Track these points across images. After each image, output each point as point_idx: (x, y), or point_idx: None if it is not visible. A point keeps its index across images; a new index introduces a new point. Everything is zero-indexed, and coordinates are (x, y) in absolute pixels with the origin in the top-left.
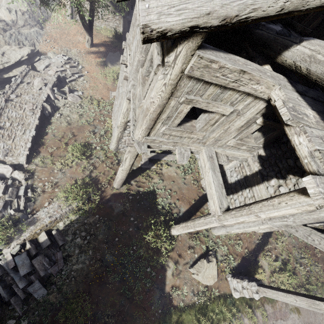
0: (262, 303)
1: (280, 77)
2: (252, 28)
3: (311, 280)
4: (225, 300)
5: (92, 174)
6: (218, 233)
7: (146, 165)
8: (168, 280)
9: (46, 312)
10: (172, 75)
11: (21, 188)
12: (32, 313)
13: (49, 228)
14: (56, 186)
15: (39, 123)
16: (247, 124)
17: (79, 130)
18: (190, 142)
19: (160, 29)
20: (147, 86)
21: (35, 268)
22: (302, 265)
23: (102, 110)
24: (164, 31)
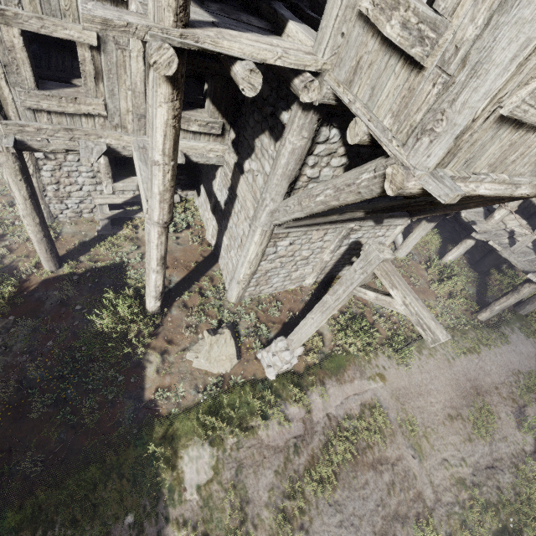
0: (320, 377)
1: None
2: None
3: (400, 332)
4: (254, 386)
5: (4, 261)
6: (233, 294)
7: (107, 230)
8: (150, 382)
9: None
10: None
11: None
12: None
13: None
14: None
15: None
16: None
17: None
18: (97, 129)
19: None
20: None
21: None
22: (384, 314)
23: None
24: None
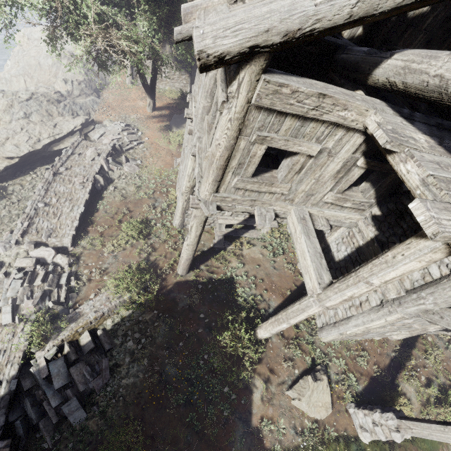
0: None
1: (376, 101)
2: (336, 54)
3: None
4: (348, 445)
5: (150, 257)
6: (328, 337)
7: (220, 244)
8: (256, 408)
9: (84, 444)
10: (237, 107)
11: (63, 275)
12: (65, 445)
13: (94, 326)
14: (105, 273)
15: (89, 197)
16: (345, 168)
17: (136, 204)
18: (272, 200)
19: (216, 53)
20: (213, 131)
21: (73, 380)
22: None
23: (164, 180)
24: (222, 55)
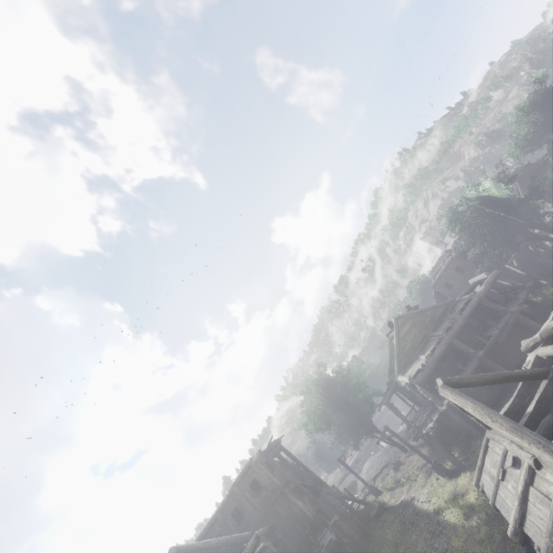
0: None
1: None
2: None
3: None
4: None
5: None
6: None
7: None
8: None
9: None
10: None
11: None
12: None
13: None
14: None
15: None
16: None
17: None
18: None
19: None
20: None
21: None
22: None
23: None
24: None
